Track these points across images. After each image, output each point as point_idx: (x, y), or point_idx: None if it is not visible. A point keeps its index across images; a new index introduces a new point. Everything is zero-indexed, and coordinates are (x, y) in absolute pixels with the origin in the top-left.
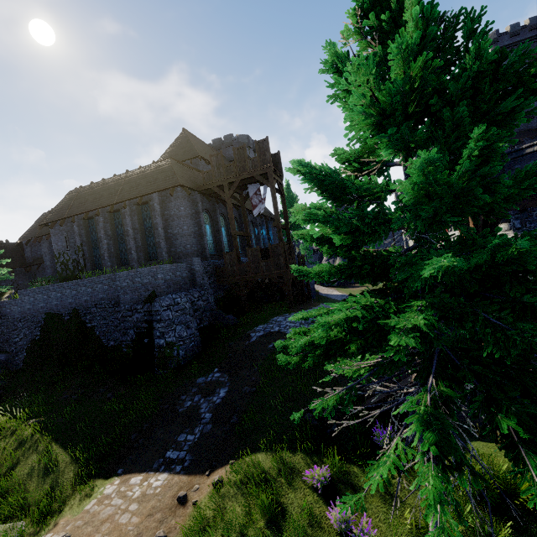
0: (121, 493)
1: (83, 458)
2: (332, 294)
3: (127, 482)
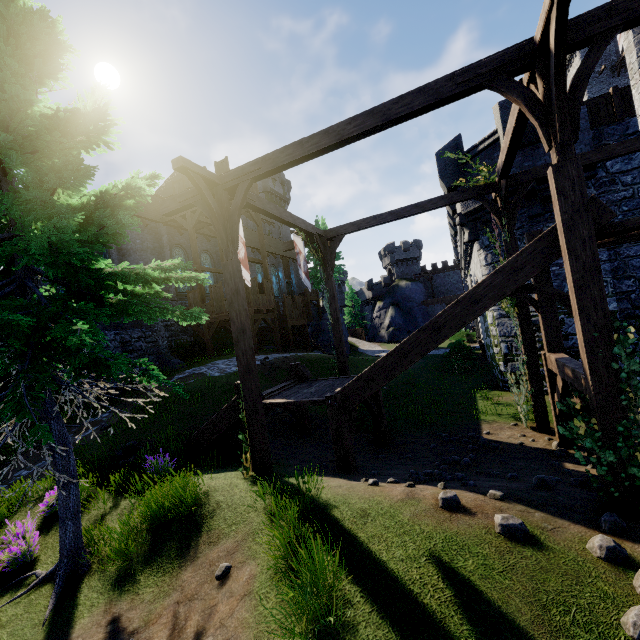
0: None
1: None
2: (371, 350)
3: None
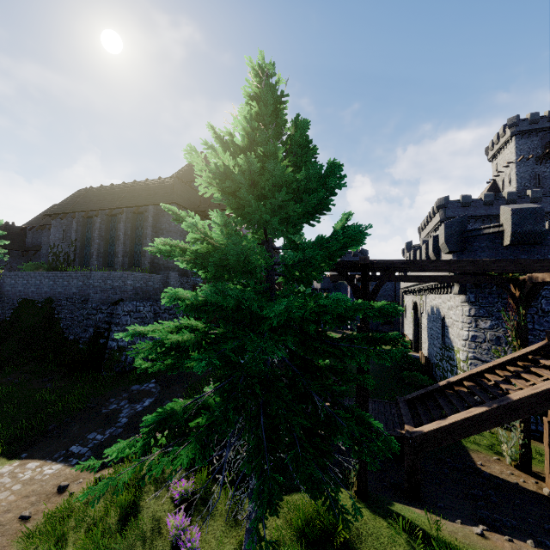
0: (13, 474)
1: None
2: None
3: (24, 465)
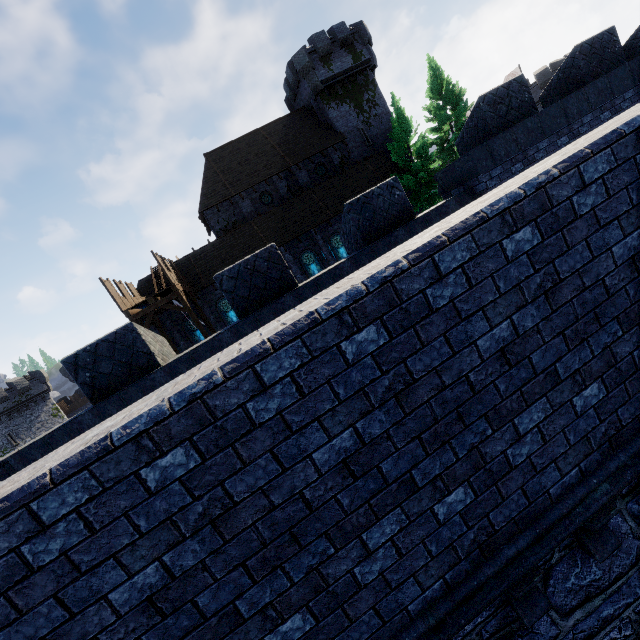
0: None
1: None
2: None
3: None
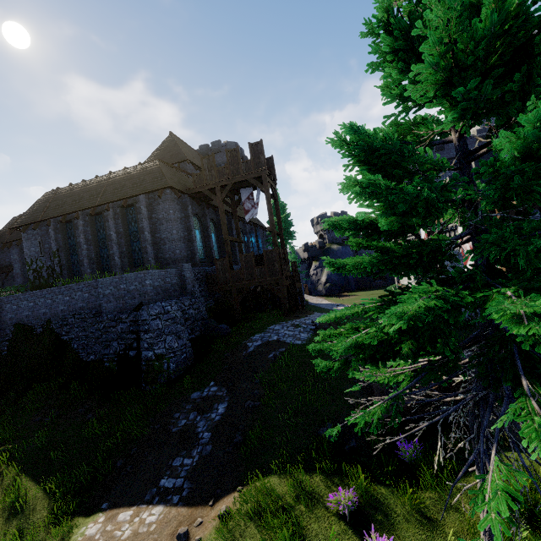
0: (107, 534)
1: (59, 492)
2: (322, 304)
3: (114, 518)
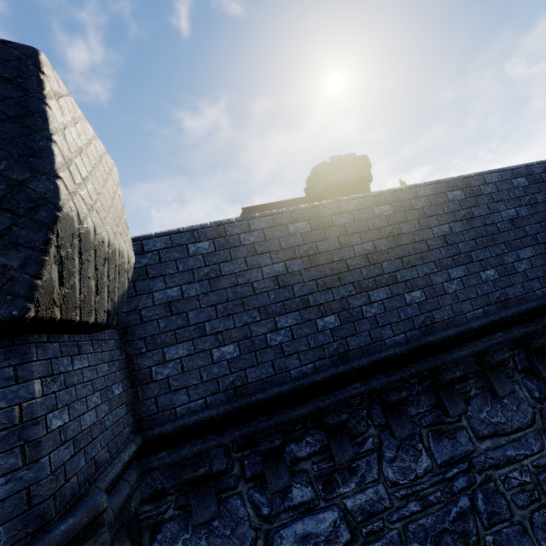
0: None
1: None
2: None
3: None
